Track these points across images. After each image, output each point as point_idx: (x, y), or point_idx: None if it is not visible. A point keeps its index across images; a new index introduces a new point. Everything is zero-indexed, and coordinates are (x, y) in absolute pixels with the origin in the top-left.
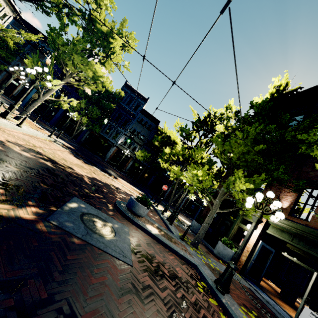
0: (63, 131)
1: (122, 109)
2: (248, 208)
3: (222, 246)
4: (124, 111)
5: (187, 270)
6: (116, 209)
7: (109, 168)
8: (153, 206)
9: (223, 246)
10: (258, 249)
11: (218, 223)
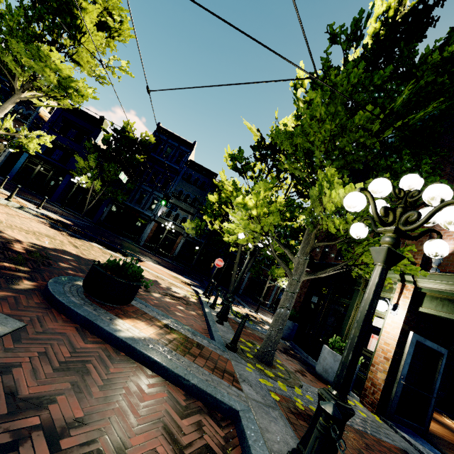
0: (74, 209)
1: (159, 164)
2: (368, 259)
3: (331, 354)
4: (161, 167)
5: (193, 433)
6: (42, 291)
7: (138, 251)
8: (200, 298)
9: (333, 355)
10: (409, 352)
11: (321, 312)
